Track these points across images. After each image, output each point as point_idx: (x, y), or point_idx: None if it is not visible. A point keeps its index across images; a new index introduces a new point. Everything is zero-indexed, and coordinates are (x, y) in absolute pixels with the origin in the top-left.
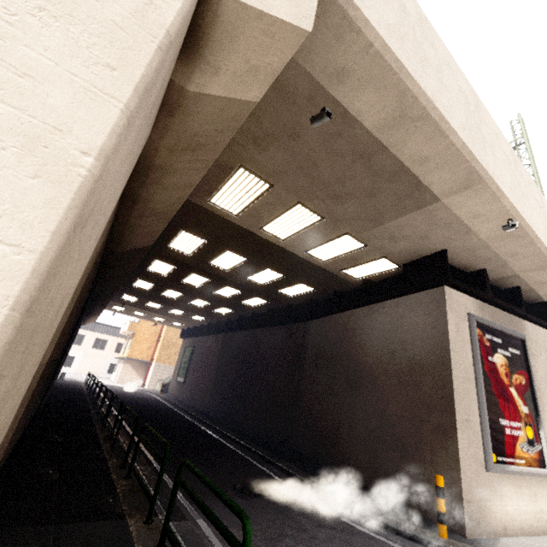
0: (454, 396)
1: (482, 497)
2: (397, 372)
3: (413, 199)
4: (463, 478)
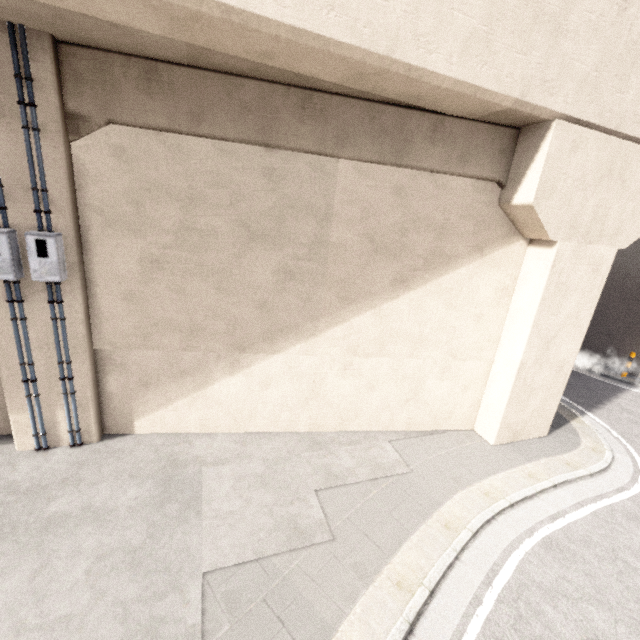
0: None
1: None
2: (625, 290)
3: None
4: None
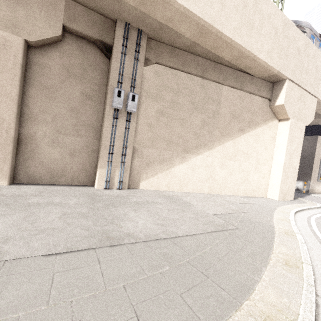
0: (313, 165)
1: (314, 186)
2: None
3: (317, 117)
4: (311, 182)
